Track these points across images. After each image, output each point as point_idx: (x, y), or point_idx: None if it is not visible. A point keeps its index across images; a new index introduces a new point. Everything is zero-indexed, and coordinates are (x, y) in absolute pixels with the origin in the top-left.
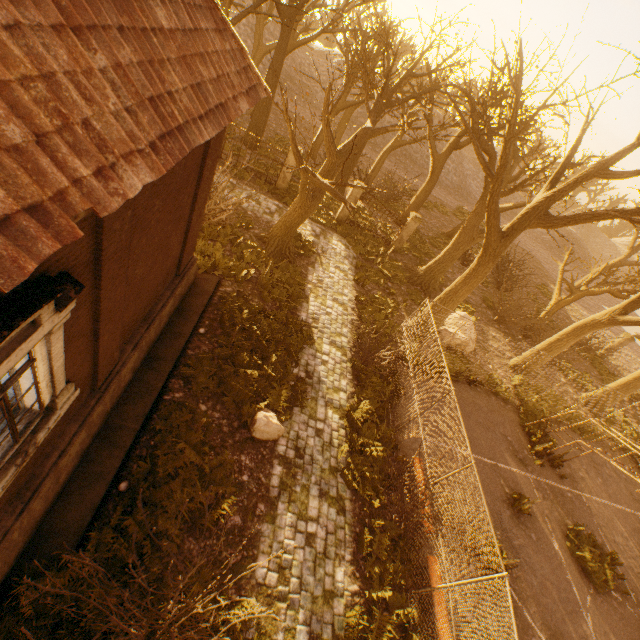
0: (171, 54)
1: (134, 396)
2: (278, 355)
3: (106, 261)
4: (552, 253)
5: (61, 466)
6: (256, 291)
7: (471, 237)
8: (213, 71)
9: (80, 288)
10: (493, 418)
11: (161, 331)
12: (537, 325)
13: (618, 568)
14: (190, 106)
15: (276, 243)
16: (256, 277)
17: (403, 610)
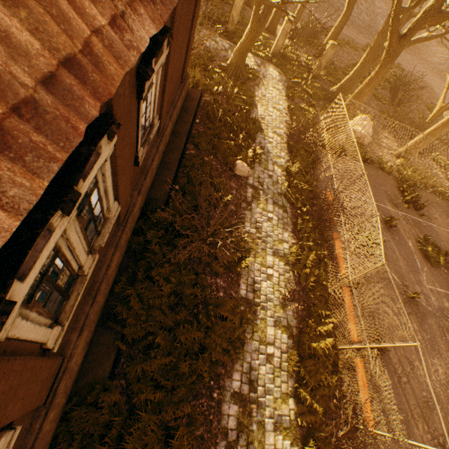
0: None
1: (171, 150)
2: (242, 137)
3: (174, 33)
4: (445, 81)
5: (152, 168)
6: (224, 101)
7: (376, 55)
8: None
9: (172, 39)
10: (379, 182)
11: (177, 118)
12: (420, 126)
13: (448, 260)
14: None
15: (233, 69)
16: (222, 92)
17: (319, 249)
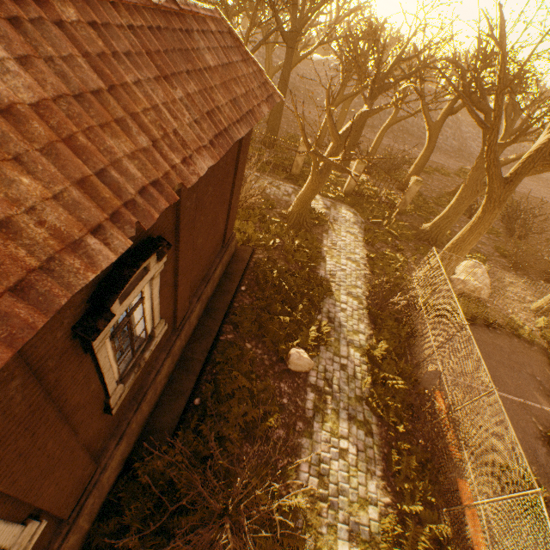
0: (216, 82)
1: (199, 337)
2: (303, 305)
3: (182, 230)
4: None
5: (157, 382)
6: (282, 256)
7: (474, 190)
8: (242, 89)
9: (169, 246)
10: (517, 359)
11: (214, 289)
12: None
13: None
14: (230, 114)
15: (295, 217)
16: (281, 245)
17: (436, 524)
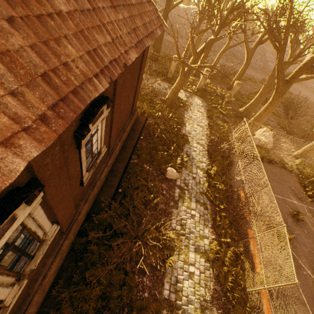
0: (136, 13)
1: (120, 160)
2: (174, 147)
3: (116, 96)
4: None
5: (101, 178)
6: (162, 122)
7: (269, 89)
8: (148, 19)
9: (112, 102)
10: (283, 179)
11: (126, 137)
12: (311, 134)
13: None
14: (143, 32)
15: (169, 101)
16: (161, 116)
17: (236, 246)
